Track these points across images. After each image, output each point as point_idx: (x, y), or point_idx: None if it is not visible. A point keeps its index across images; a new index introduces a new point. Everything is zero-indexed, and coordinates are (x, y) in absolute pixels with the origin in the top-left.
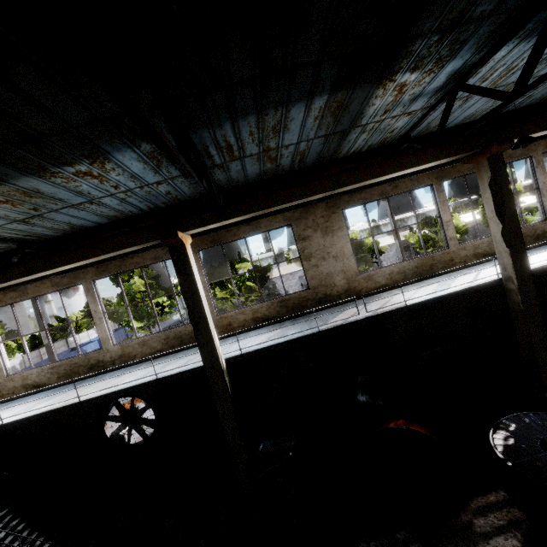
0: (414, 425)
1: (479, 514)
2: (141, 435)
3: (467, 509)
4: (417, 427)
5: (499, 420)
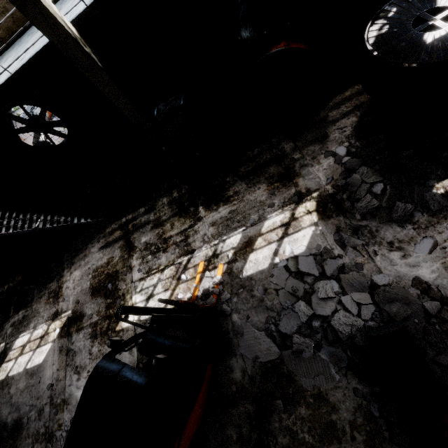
0: (295, 44)
1: (334, 109)
2: (59, 136)
3: (326, 108)
4: (297, 46)
5: (381, 9)
